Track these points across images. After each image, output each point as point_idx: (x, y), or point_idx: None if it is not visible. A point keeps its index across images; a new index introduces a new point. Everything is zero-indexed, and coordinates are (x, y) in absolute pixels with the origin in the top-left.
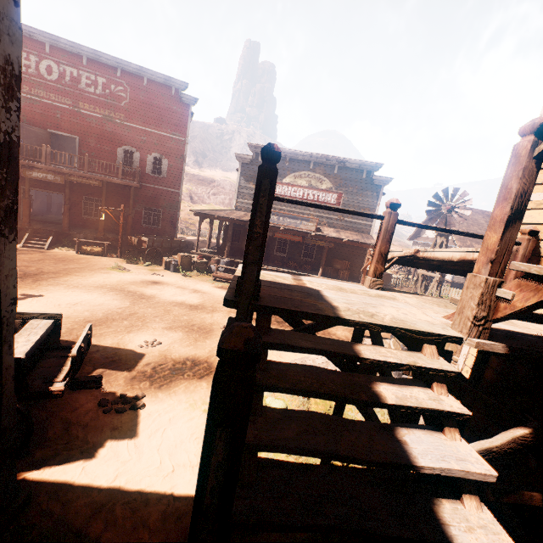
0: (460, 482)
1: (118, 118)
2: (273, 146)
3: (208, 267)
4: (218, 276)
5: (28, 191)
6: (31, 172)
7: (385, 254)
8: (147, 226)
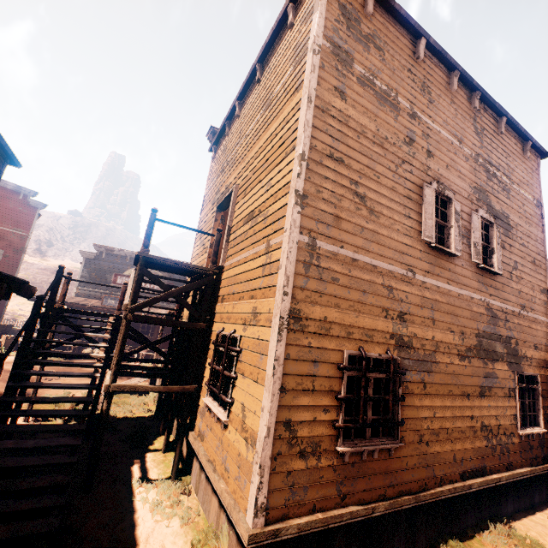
0: (103, 341)
1: None
2: (63, 265)
3: None
4: None
5: None
6: None
7: (122, 301)
8: None
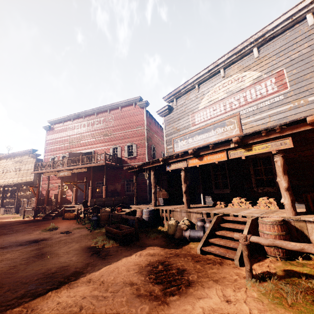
0: None
1: (109, 133)
2: None
3: (127, 220)
4: (108, 229)
5: (61, 184)
6: (60, 173)
7: None
8: (128, 194)
